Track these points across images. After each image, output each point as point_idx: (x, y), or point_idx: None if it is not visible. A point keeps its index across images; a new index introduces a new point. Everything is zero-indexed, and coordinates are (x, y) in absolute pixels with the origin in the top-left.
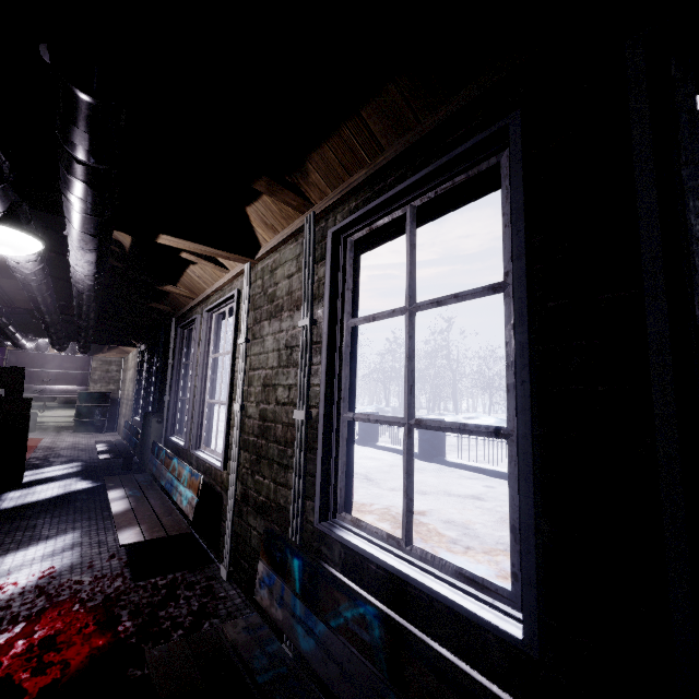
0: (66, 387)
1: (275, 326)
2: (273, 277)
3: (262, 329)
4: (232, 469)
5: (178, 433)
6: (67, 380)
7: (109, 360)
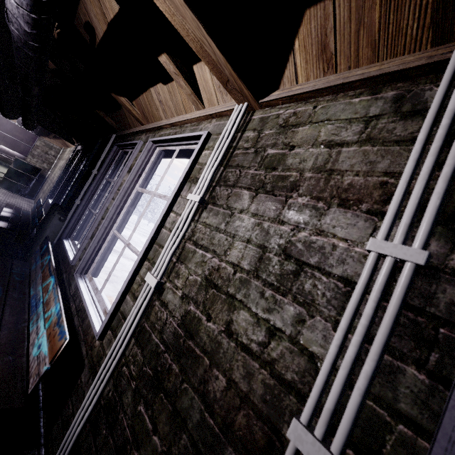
0: (8, 149)
1: (267, 206)
2: (286, 135)
3: (234, 197)
4: (109, 355)
5: (74, 237)
6: (11, 144)
7: (51, 145)
